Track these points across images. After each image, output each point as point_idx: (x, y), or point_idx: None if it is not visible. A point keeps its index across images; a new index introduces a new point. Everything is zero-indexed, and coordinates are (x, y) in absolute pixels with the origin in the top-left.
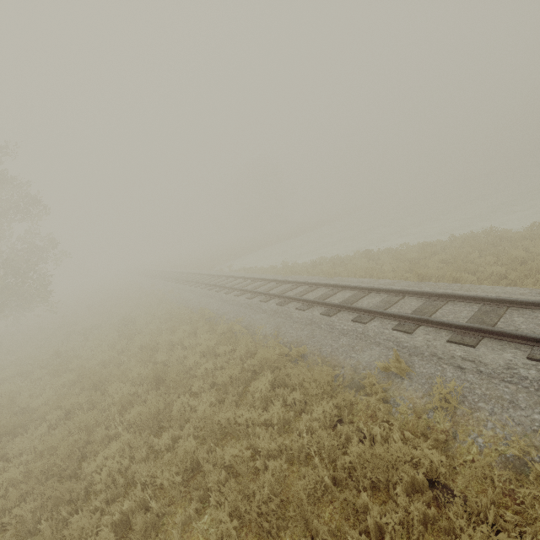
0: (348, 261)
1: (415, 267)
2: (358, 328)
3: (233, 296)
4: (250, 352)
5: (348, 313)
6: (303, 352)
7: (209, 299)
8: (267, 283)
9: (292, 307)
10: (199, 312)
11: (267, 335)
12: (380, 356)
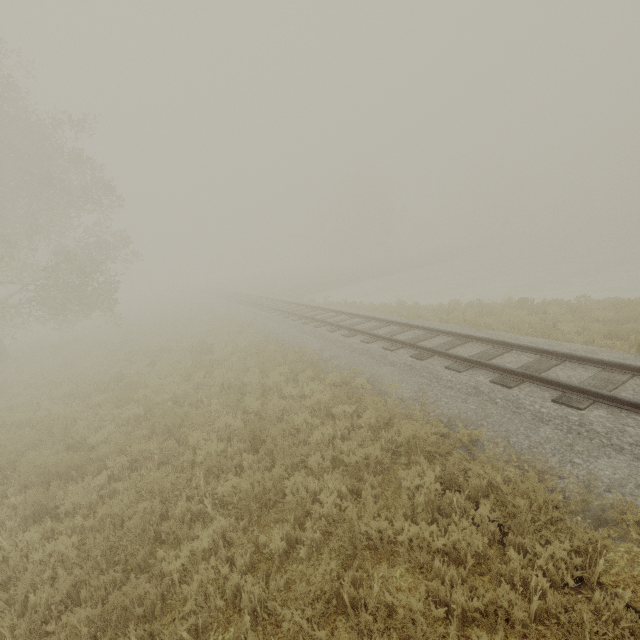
0: (496, 310)
1: (620, 331)
2: (569, 415)
3: (340, 336)
4: (381, 420)
5: (540, 387)
6: (476, 437)
7: (306, 336)
8: (385, 324)
9: (437, 364)
10: (296, 351)
11: (404, 399)
12: (633, 472)
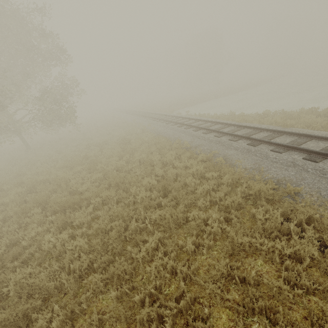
0: (293, 115)
1: None
2: None
3: (201, 133)
4: (234, 180)
5: None
6: (297, 191)
7: (181, 134)
8: (227, 126)
9: (265, 148)
10: (177, 142)
11: (247, 169)
12: None
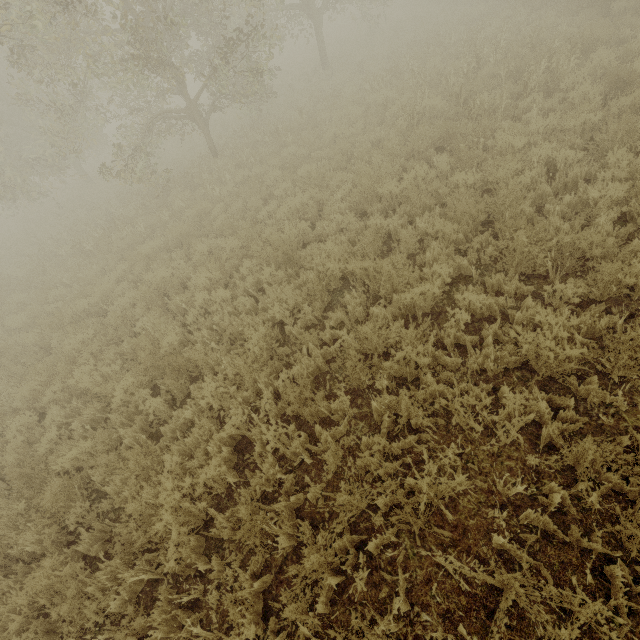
0: None
1: None
2: None
3: None
4: None
5: None
6: None
7: None
8: None
9: None
10: None
11: None
12: None
